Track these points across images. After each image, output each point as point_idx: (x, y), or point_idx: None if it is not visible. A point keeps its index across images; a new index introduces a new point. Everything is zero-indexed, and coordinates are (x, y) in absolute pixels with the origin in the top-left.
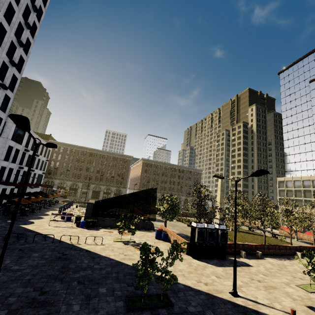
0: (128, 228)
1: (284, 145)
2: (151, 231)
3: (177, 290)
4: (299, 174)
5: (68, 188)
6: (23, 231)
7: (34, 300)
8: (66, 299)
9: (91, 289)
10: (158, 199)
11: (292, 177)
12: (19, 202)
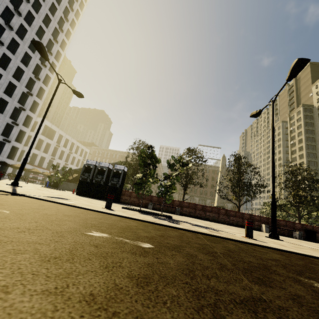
0: None
1: None
2: None
3: None
4: None
5: None
6: None
7: None
8: None
9: None
10: None
11: None
12: None
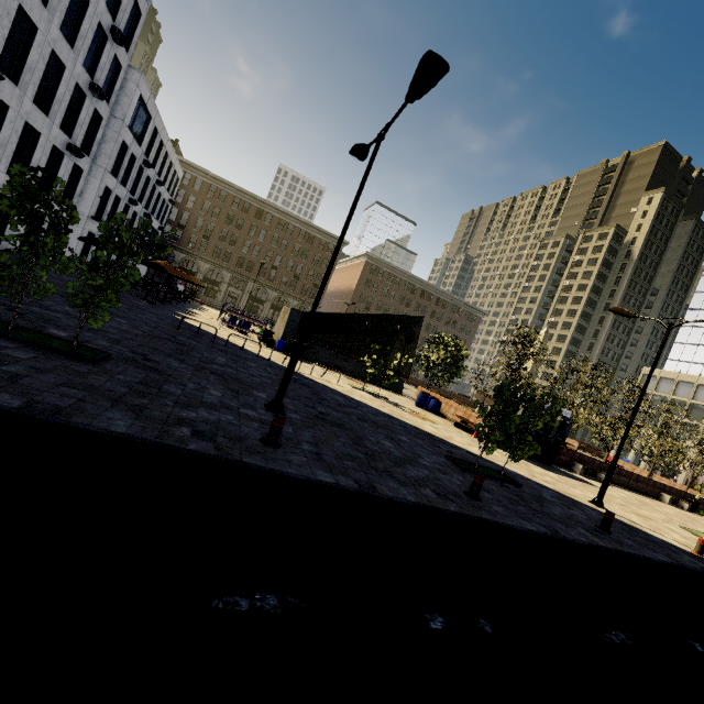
0: (356, 376)
1: (691, 303)
2: (398, 394)
3: (510, 473)
4: (696, 372)
5: (200, 277)
6: (188, 325)
7: (320, 417)
8: (364, 431)
9: (387, 432)
10: (427, 338)
11: (677, 374)
12: (340, 245)
